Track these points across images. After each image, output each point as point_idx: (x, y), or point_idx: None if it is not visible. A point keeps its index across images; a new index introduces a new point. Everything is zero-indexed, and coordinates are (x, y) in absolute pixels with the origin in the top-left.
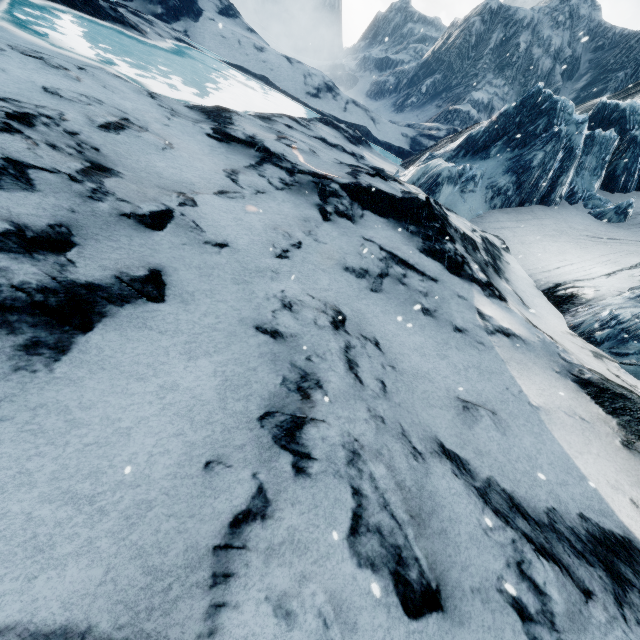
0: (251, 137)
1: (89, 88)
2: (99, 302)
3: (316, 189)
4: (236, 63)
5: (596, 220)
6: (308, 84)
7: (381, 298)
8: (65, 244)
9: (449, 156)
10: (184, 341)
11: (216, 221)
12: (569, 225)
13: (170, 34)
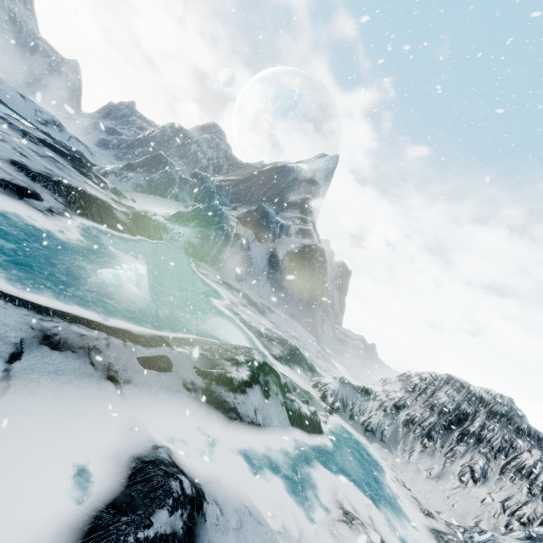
0: None
1: None
2: None
3: (22, 132)
4: None
5: (183, 207)
6: (38, 116)
7: (41, 158)
8: None
9: (119, 168)
10: None
11: None
12: (169, 204)
13: None
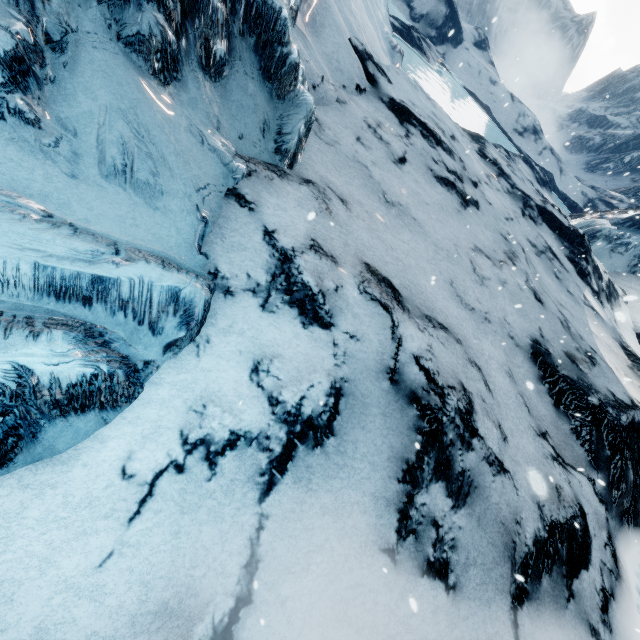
0: (495, 160)
1: (438, 112)
2: (469, 202)
3: (522, 200)
4: (470, 89)
5: None
6: (519, 122)
7: (538, 259)
8: (462, 181)
9: (616, 222)
10: (484, 224)
11: (487, 194)
12: None
13: (438, 58)
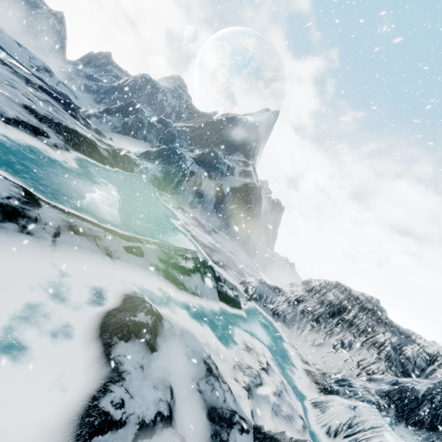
0: None
1: None
2: None
3: (25, 79)
4: None
5: (150, 147)
6: (32, 62)
7: (42, 102)
8: None
9: (100, 112)
10: None
11: None
12: (139, 144)
13: None
